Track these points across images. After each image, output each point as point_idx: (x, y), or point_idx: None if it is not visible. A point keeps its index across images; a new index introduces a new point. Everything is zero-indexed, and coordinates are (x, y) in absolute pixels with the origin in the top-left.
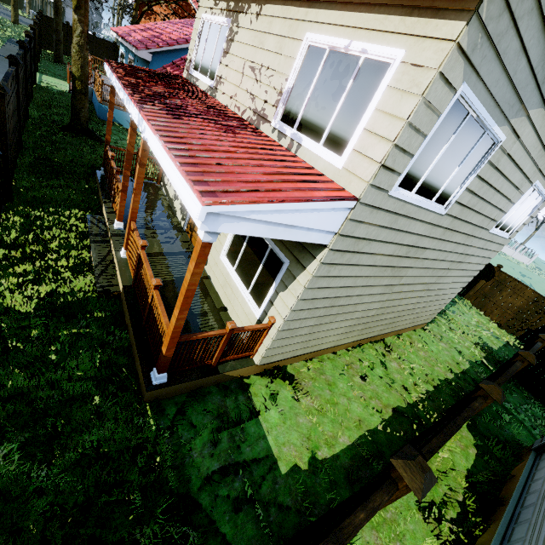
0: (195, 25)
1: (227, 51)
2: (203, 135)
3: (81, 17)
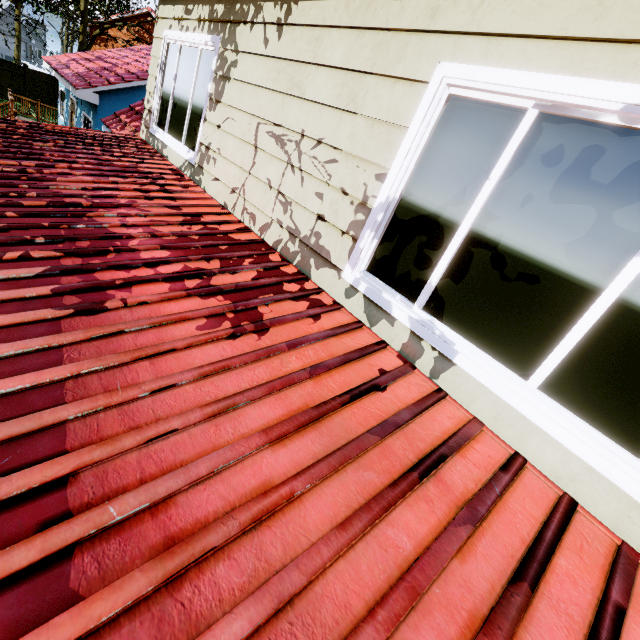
0: (153, 51)
1: (217, 98)
2: (166, 397)
3: None
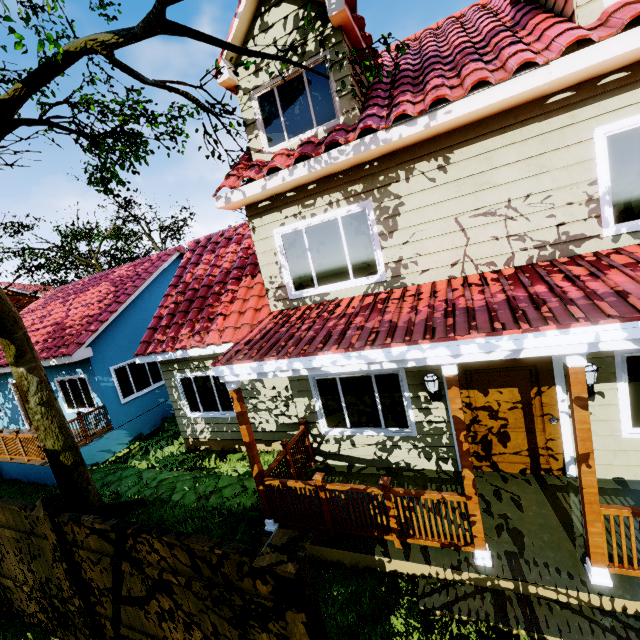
0: (261, 249)
1: (393, 230)
2: None
3: (29, 364)
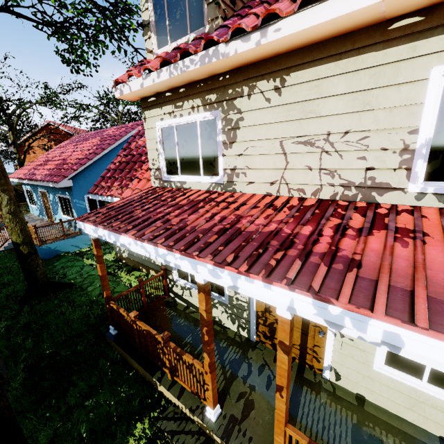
0: (148, 136)
1: (232, 141)
2: None
3: (3, 187)
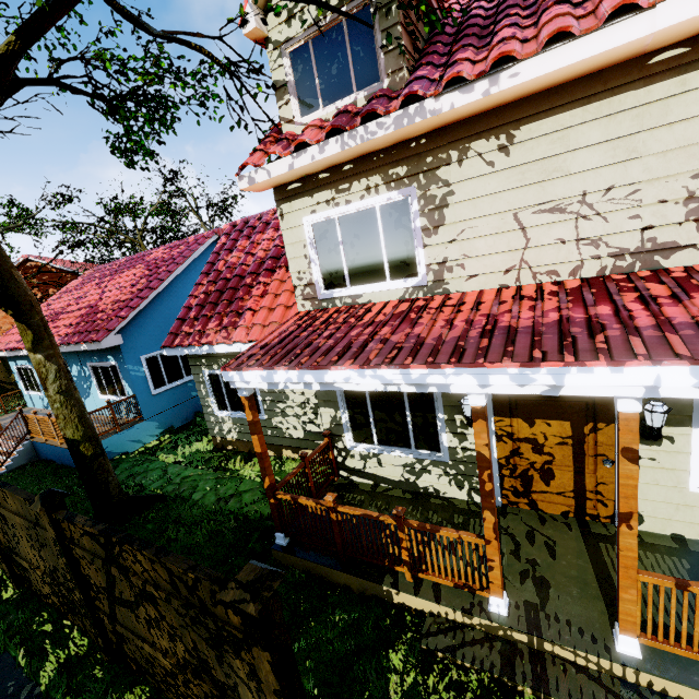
0: (290, 239)
1: (439, 224)
2: None
3: (47, 351)
